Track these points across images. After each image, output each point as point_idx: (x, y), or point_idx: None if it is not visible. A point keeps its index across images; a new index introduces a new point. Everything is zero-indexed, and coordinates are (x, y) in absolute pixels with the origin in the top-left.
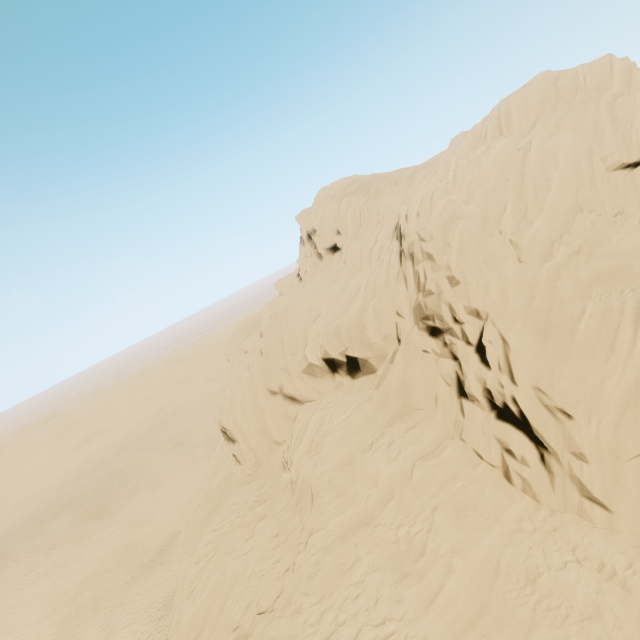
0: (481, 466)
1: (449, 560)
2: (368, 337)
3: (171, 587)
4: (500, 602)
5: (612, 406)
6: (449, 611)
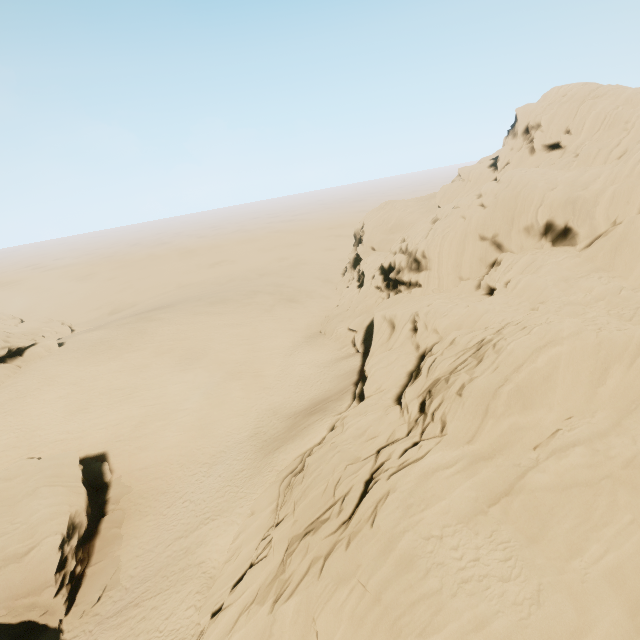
0: None
1: None
2: (595, 213)
3: (327, 356)
4: None
5: None
6: None
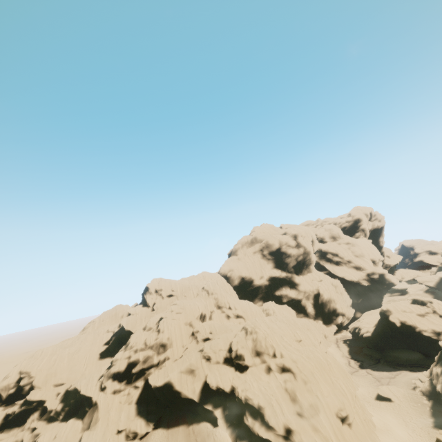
0: None
1: None
2: (208, 308)
3: None
4: None
5: (249, 310)
6: None
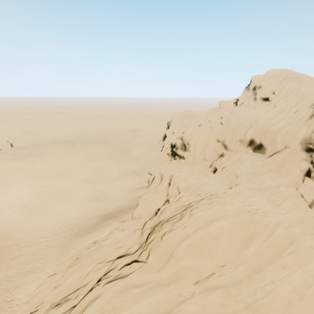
0: (302, 199)
1: (288, 211)
2: (276, 139)
3: (133, 185)
4: (303, 226)
5: None
6: (289, 219)
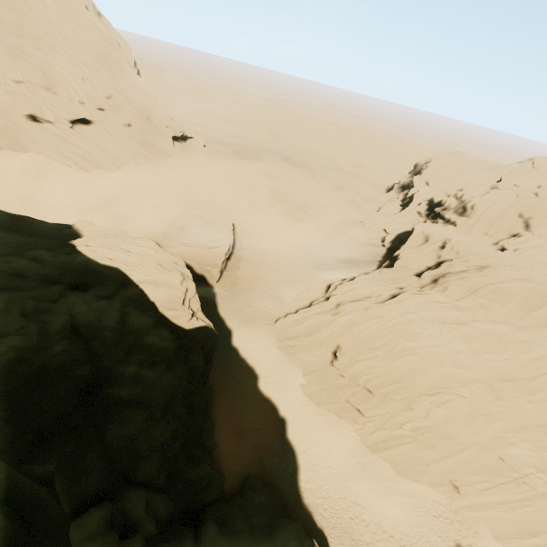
0: None
1: None
2: None
3: (362, 239)
4: None
5: None
6: None
